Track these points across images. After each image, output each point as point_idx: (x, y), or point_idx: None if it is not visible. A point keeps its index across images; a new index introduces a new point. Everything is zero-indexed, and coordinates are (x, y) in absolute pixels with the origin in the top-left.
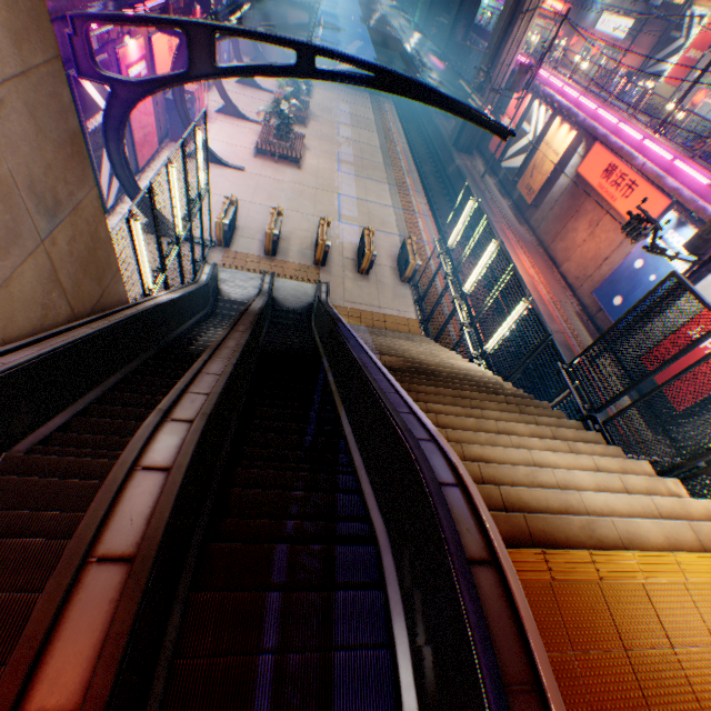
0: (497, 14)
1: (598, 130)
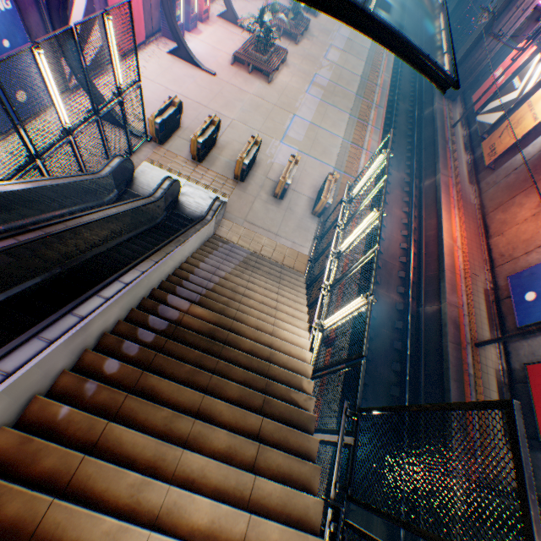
0: None
1: None
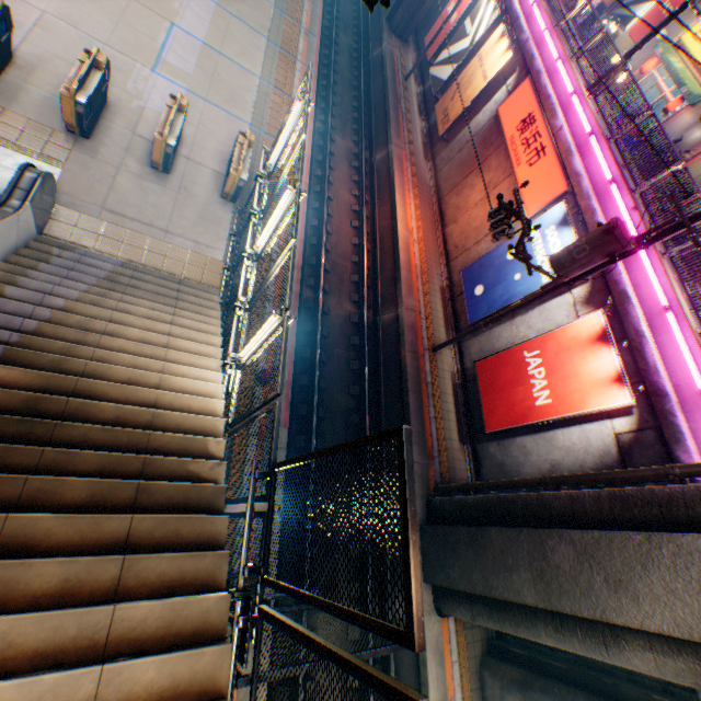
0: None
1: (535, 61)
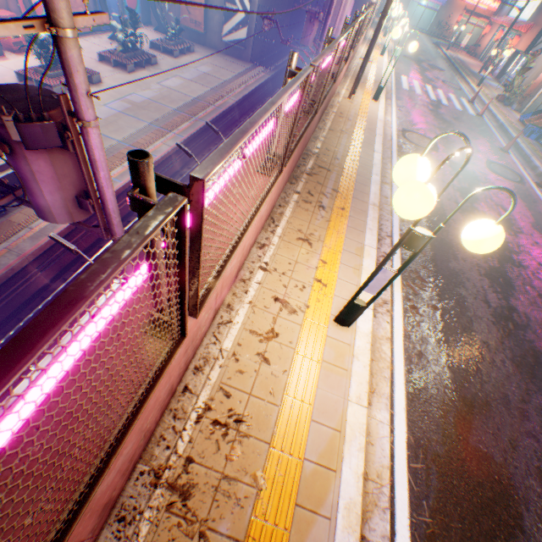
0: (431, 14)
1: None
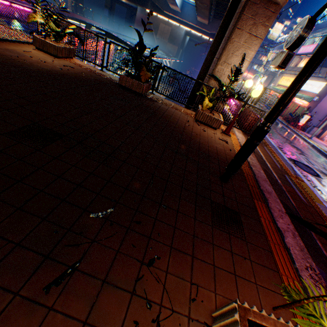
0: None
1: None
